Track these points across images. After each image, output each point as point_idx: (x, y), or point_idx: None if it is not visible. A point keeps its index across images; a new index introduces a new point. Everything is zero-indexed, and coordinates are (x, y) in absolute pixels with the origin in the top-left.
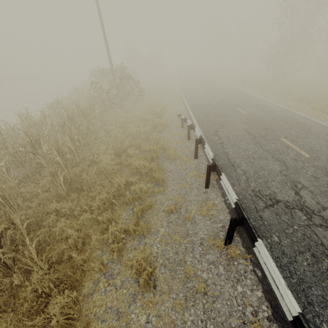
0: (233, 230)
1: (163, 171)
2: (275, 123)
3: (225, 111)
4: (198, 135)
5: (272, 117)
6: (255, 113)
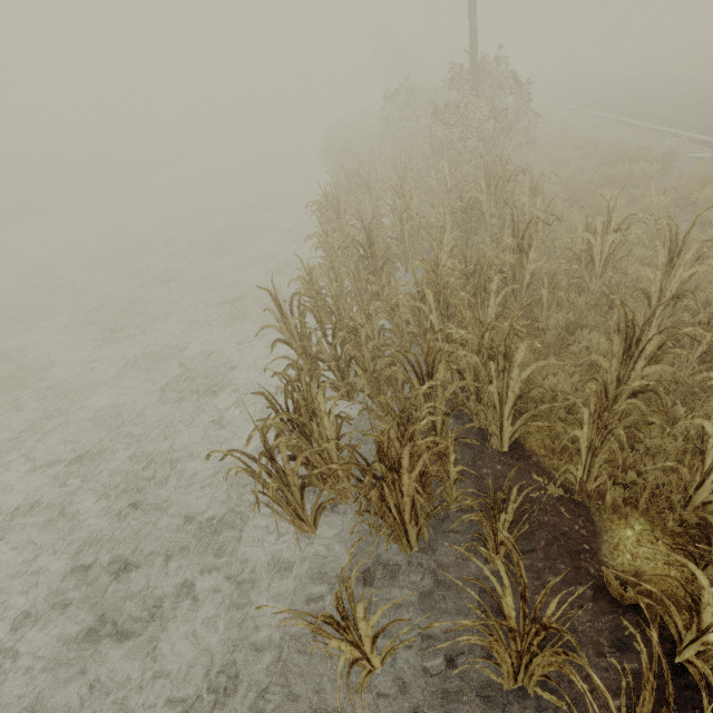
0: None
1: None
2: None
3: None
4: None
5: None
6: None
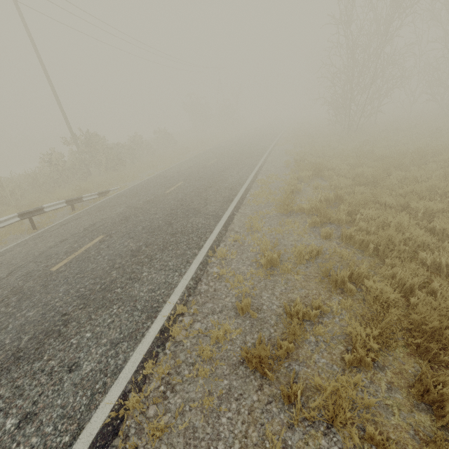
0: None
1: None
2: (159, 210)
3: (156, 187)
4: None
5: (184, 198)
6: (180, 191)
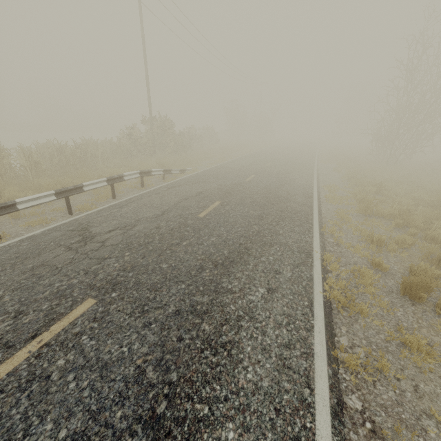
0: None
1: (71, 199)
2: (252, 192)
3: (232, 175)
4: (126, 176)
5: (267, 187)
6: (259, 182)
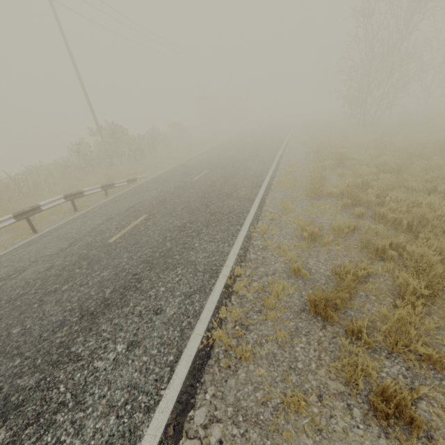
0: None
1: None
2: (192, 194)
3: (182, 175)
4: (44, 205)
5: (213, 184)
6: (207, 178)
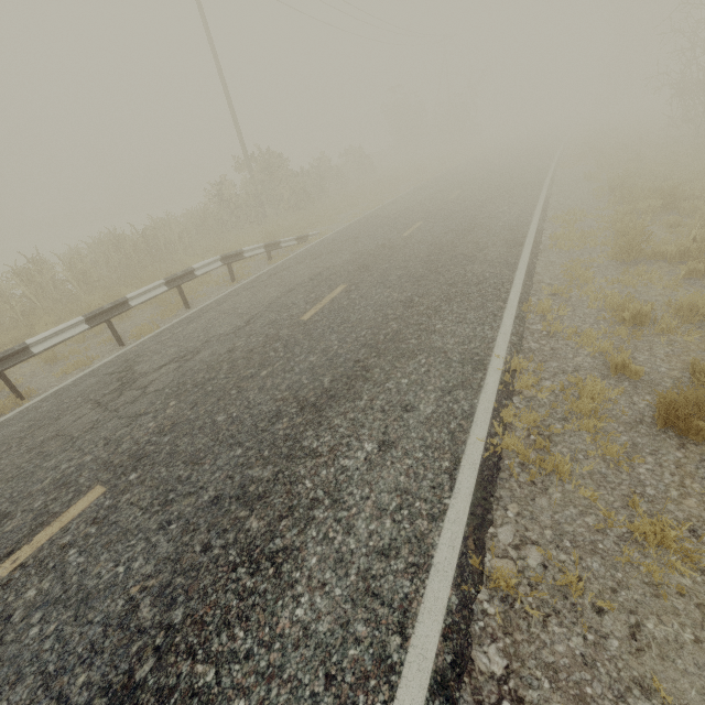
0: (5, 378)
1: (130, 320)
2: (408, 256)
3: (382, 230)
4: (198, 269)
5: (439, 241)
6: (426, 234)
